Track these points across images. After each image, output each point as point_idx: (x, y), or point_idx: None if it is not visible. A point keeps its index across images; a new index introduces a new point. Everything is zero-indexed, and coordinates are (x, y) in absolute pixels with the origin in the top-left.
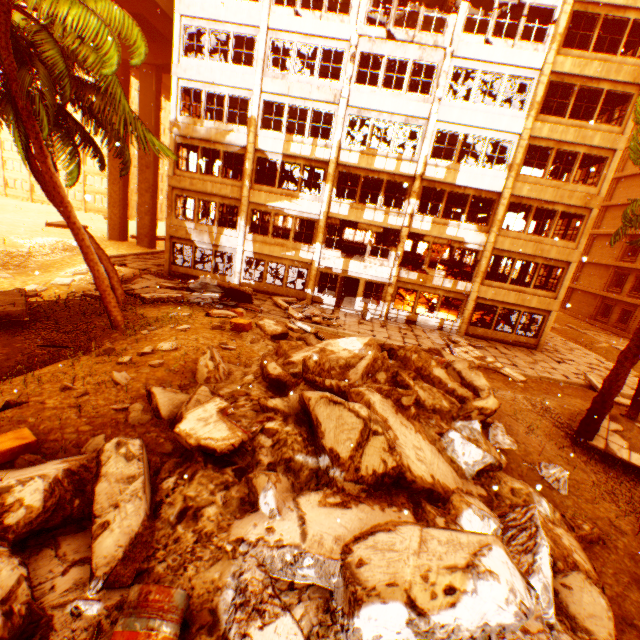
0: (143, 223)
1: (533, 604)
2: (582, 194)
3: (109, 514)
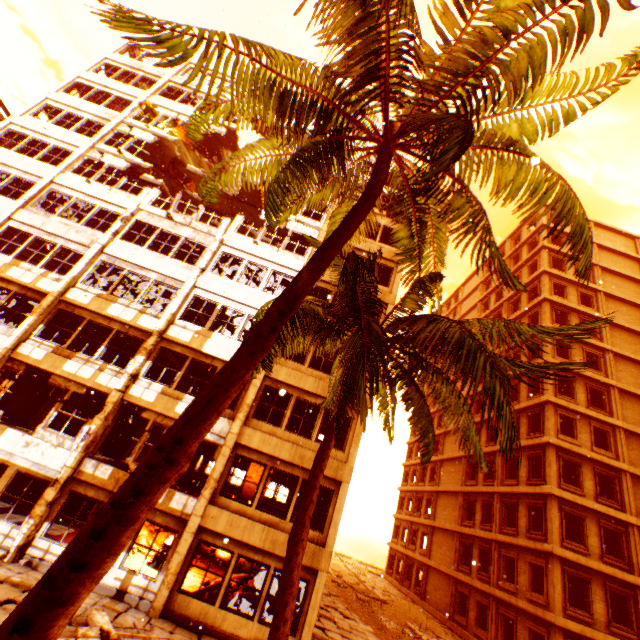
0: None
1: None
2: None
3: None
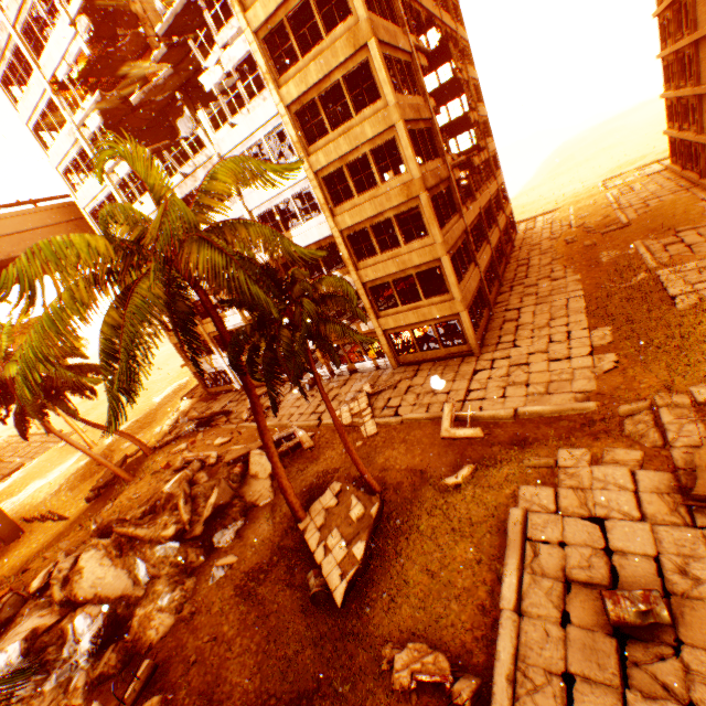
0: None
1: (18, 661)
2: (397, 189)
3: None
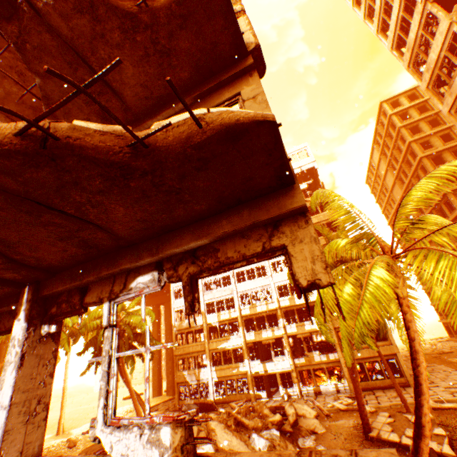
0: (169, 379)
1: None
2: None
3: None
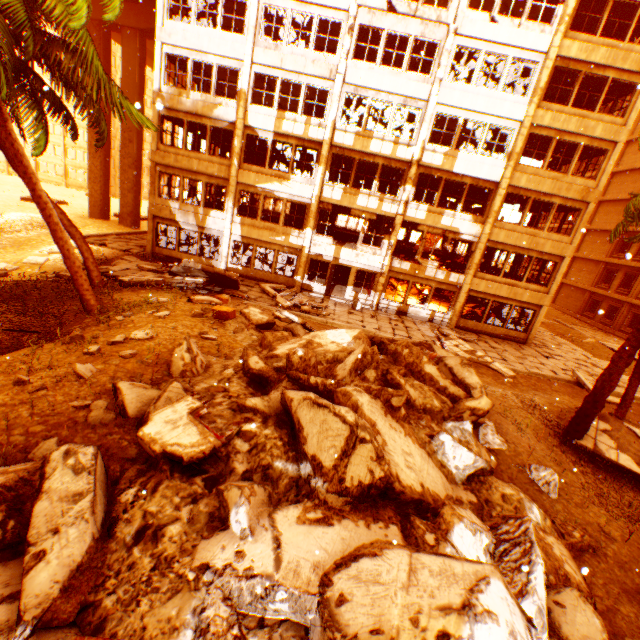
0: (126, 201)
1: None
2: (580, 187)
3: (46, 542)
